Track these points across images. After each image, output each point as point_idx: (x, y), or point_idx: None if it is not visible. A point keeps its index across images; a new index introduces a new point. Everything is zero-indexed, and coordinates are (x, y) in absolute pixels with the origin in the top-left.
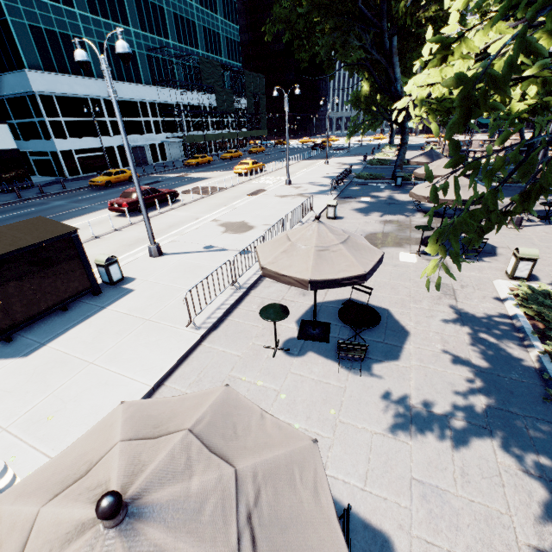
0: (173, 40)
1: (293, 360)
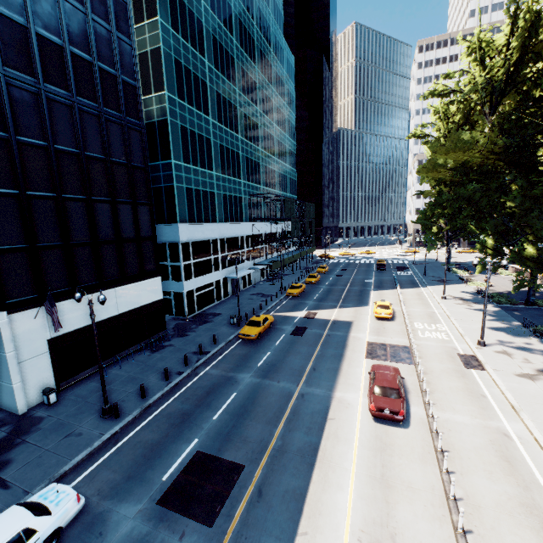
0: (263, 185)
1: None
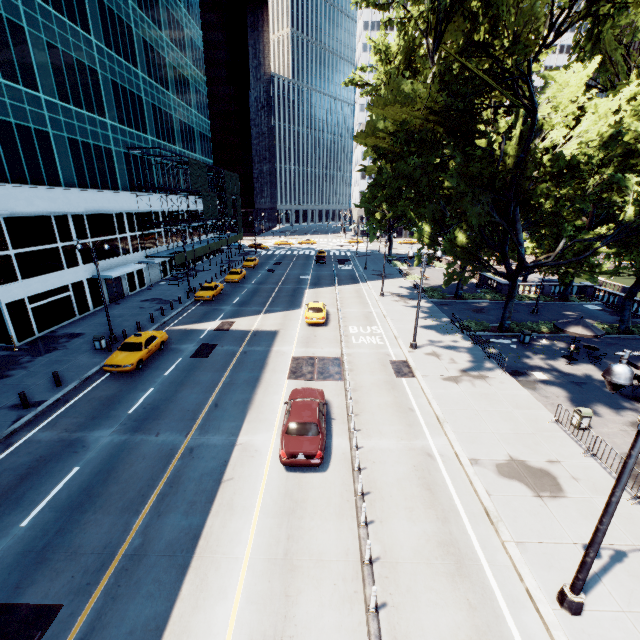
0: (152, 134)
1: None
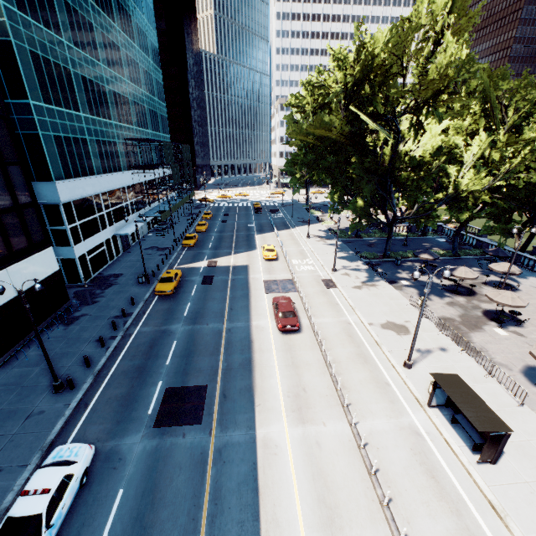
0: (135, 125)
1: None
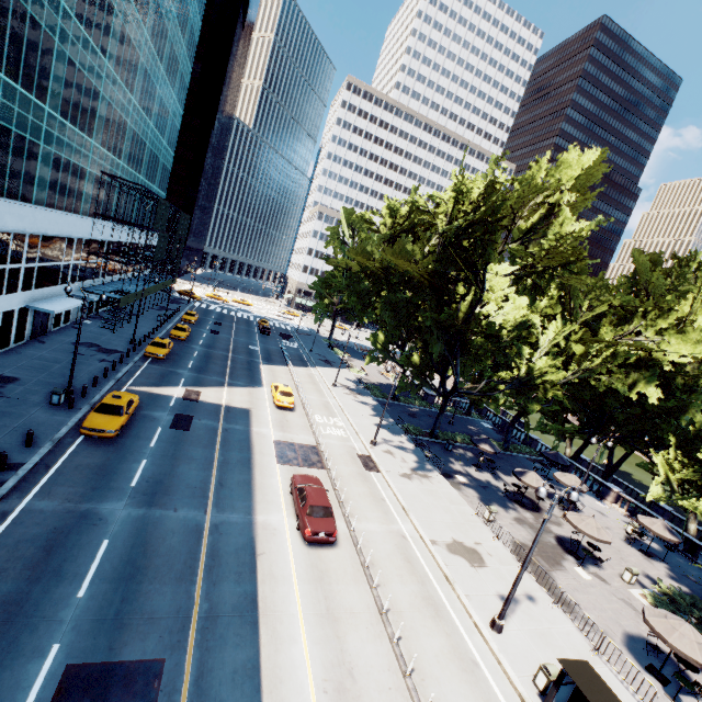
0: (124, 160)
1: None
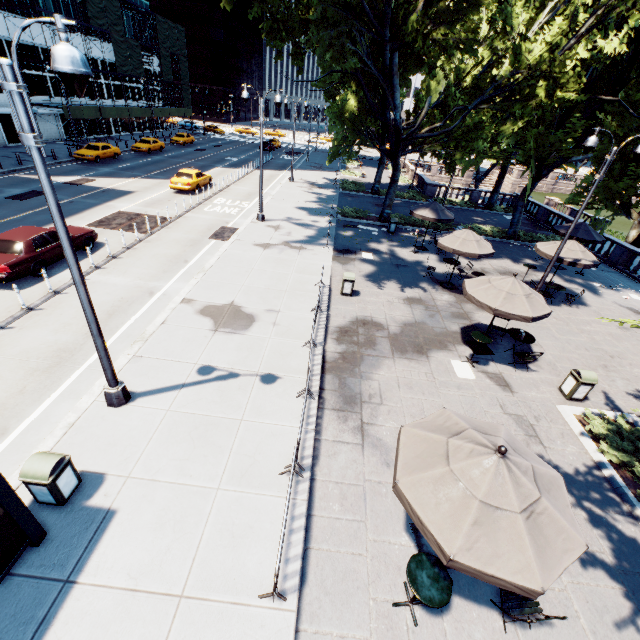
0: None
1: (443, 623)
